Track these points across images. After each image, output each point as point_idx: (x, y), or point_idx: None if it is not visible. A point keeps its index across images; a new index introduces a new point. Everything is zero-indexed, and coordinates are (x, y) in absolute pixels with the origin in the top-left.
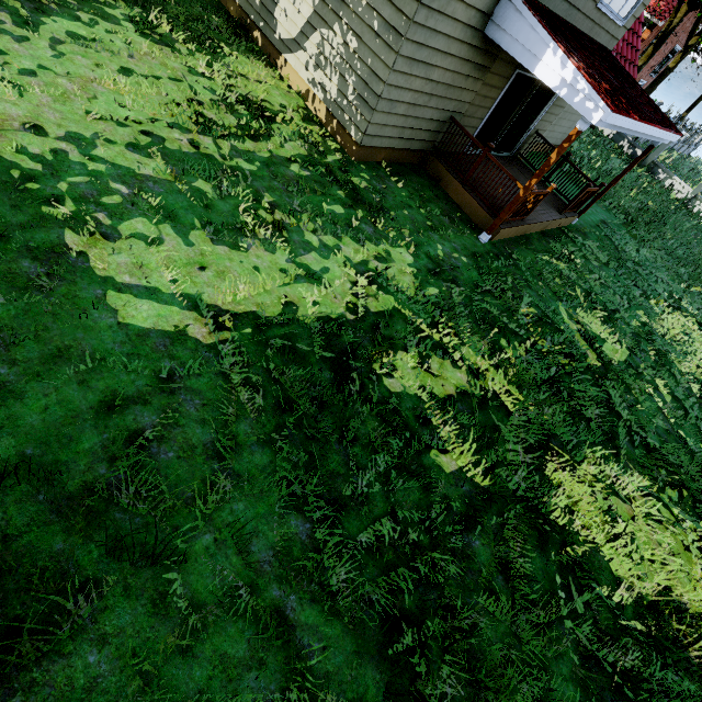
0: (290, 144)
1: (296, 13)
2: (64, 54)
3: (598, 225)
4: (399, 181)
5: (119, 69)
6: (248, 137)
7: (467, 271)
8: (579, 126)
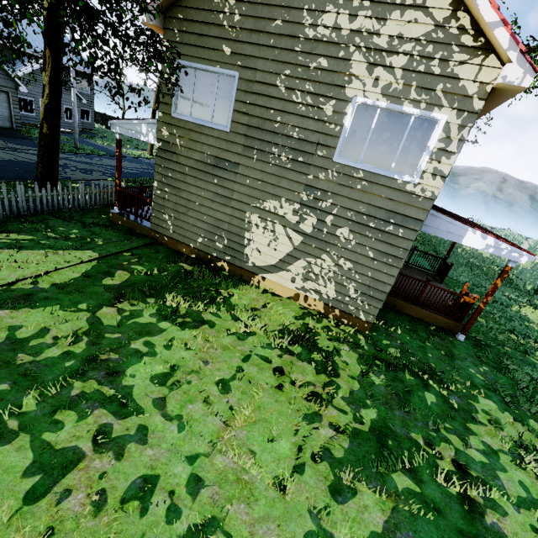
0: (343, 355)
1: (272, 250)
2: (180, 416)
3: (435, 271)
4: (392, 327)
5: (218, 389)
6: (332, 376)
7: (500, 378)
8: (511, 265)
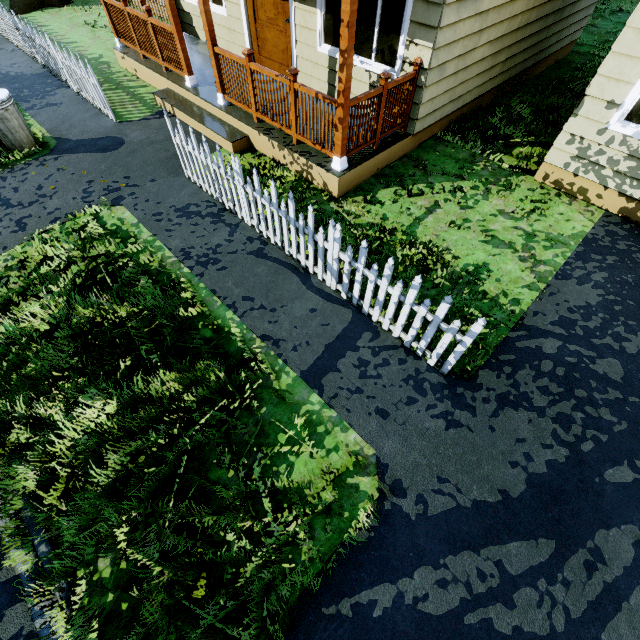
0: None
1: None
2: None
3: None
4: None
5: None
6: None
7: None
8: None
